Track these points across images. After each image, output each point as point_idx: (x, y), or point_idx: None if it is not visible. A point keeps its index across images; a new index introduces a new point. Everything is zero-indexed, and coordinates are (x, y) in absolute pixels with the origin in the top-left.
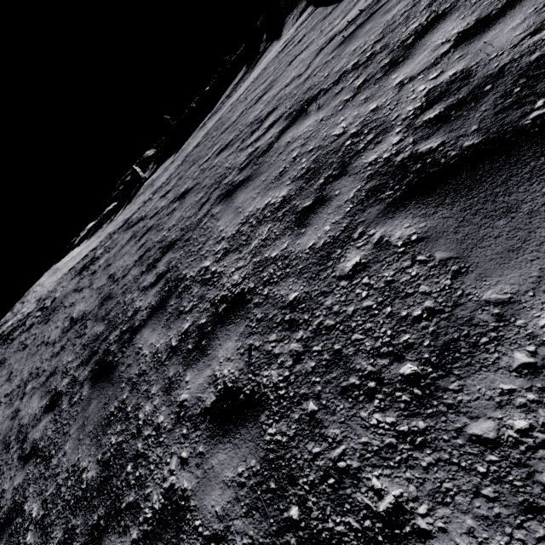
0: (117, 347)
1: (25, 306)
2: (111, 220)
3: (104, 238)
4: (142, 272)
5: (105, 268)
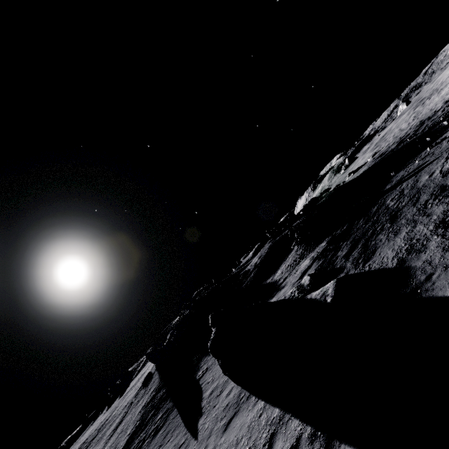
0: None
1: None
2: None
3: None
4: None
5: None
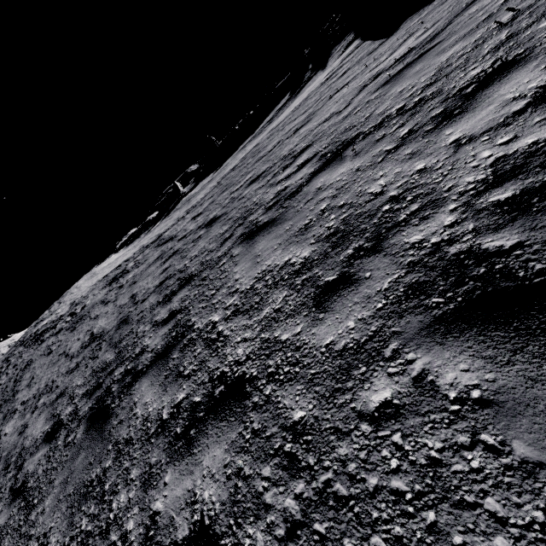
0: (117, 389)
1: (61, 308)
2: (148, 230)
3: (138, 249)
4: (158, 303)
5: (130, 285)
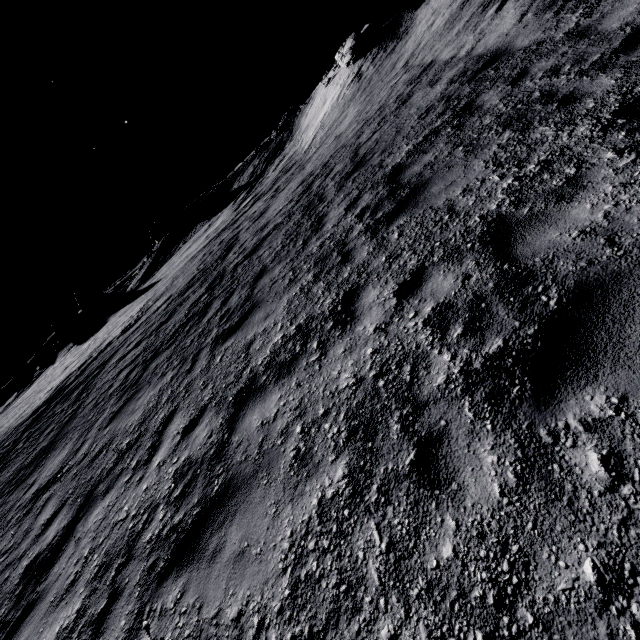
0: None
1: None
2: None
3: None
4: None
5: None
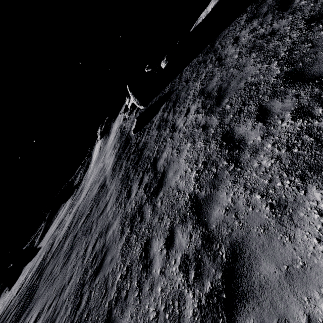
0: None
1: None
2: None
3: None
4: None
5: None
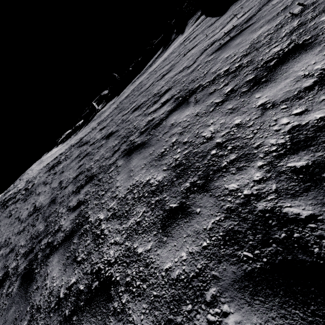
0: (40, 257)
1: (20, 183)
2: (76, 133)
3: (68, 147)
4: (72, 192)
5: (60, 173)
